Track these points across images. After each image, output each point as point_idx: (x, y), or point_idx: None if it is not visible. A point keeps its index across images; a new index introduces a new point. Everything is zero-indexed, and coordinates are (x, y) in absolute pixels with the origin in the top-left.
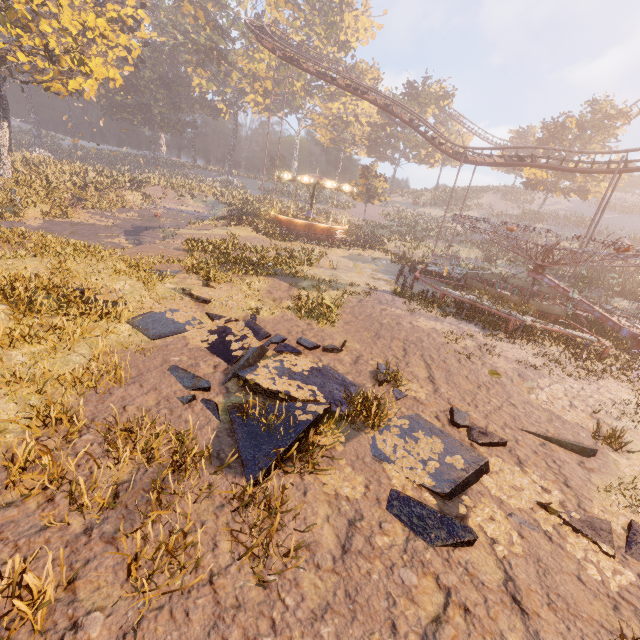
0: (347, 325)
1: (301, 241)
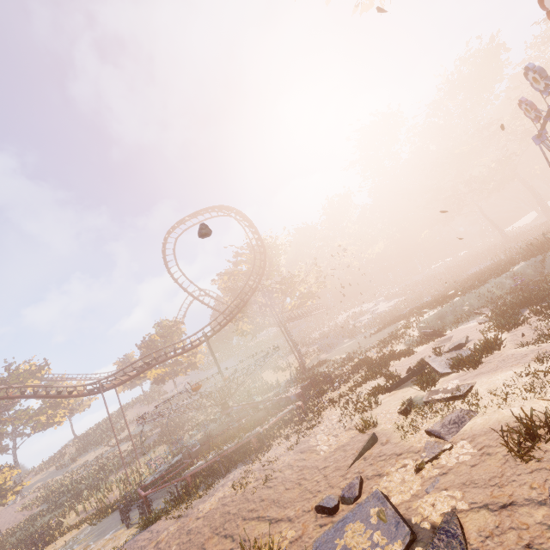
0: None
1: None
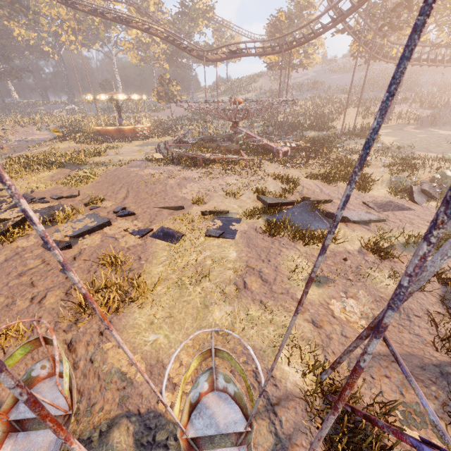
0: (97, 183)
1: (108, 142)
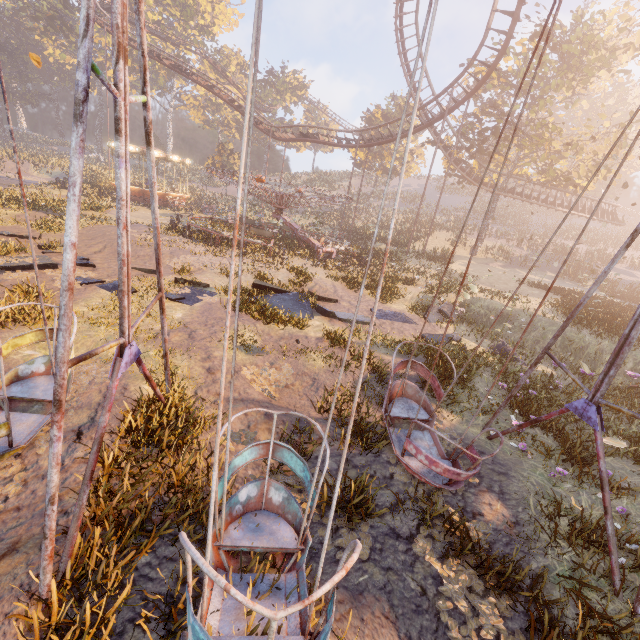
0: None
1: None
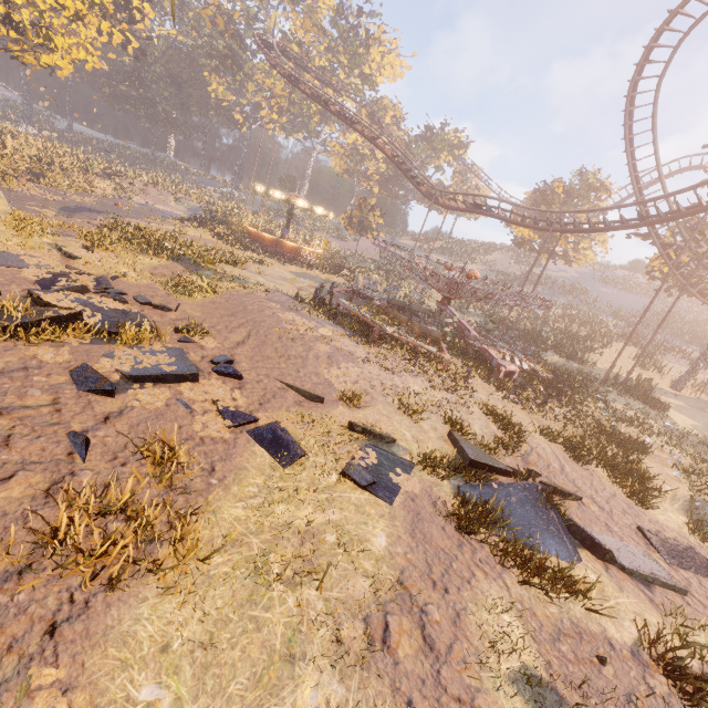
0: (210, 304)
1: (256, 251)
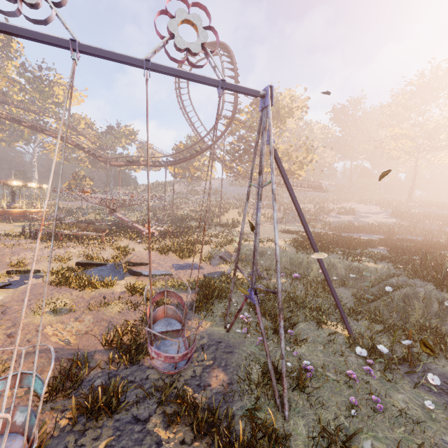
0: None
1: None
